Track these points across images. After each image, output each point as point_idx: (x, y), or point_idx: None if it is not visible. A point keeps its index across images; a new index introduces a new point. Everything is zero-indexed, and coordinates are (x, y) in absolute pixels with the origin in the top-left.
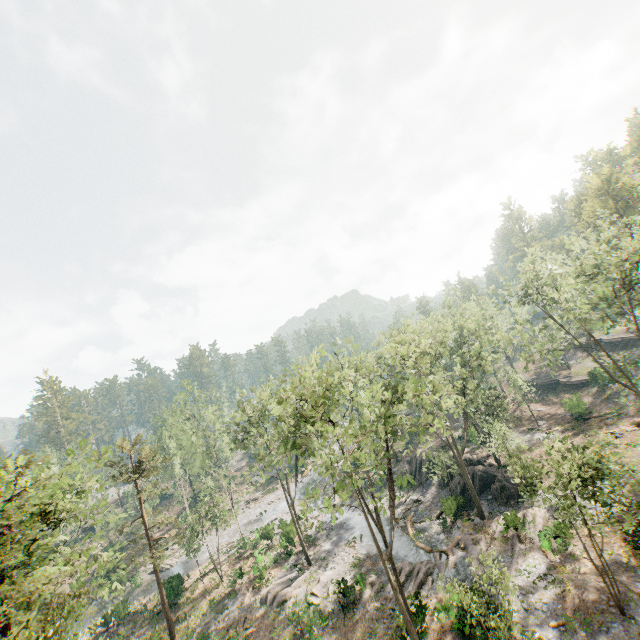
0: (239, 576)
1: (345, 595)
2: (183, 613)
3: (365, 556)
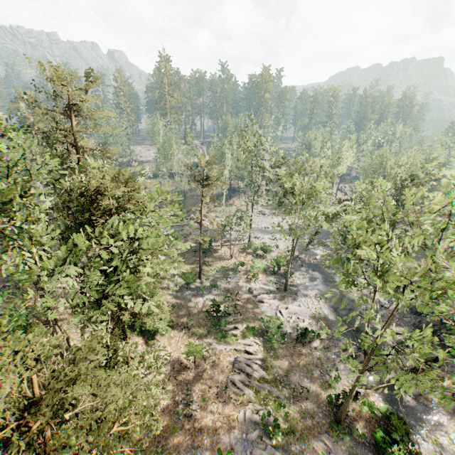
0: (241, 265)
1: (302, 336)
2: (207, 262)
3: (324, 315)
